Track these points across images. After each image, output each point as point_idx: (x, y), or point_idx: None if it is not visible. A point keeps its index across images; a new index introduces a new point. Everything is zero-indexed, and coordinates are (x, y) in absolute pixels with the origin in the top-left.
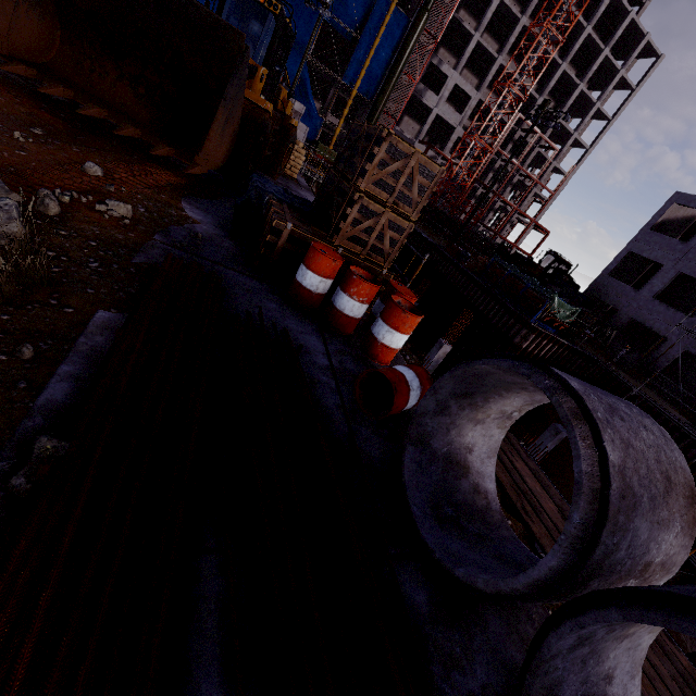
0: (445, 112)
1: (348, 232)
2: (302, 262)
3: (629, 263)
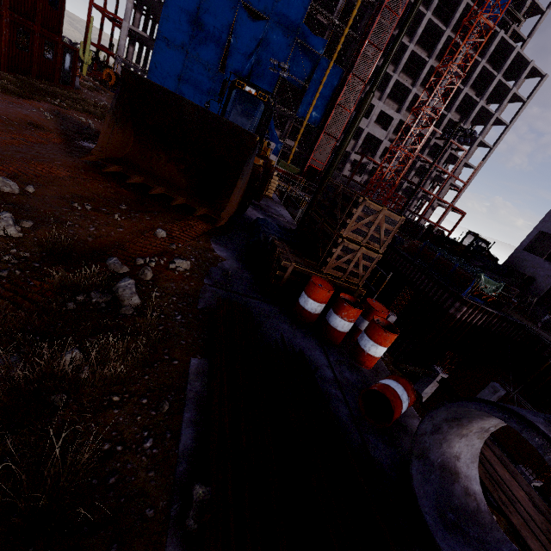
0: (374, 130)
1: (333, 264)
2: (304, 292)
3: (540, 240)
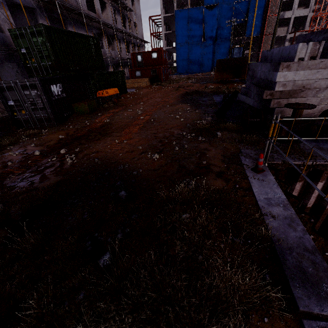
0: (298, 13)
1: None
2: None
3: None
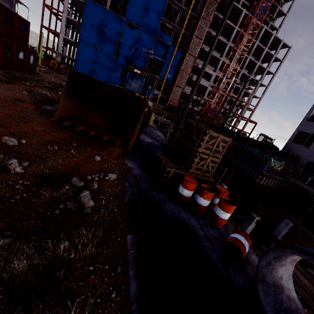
0: (202, 82)
1: (195, 167)
2: (181, 185)
3: (300, 135)
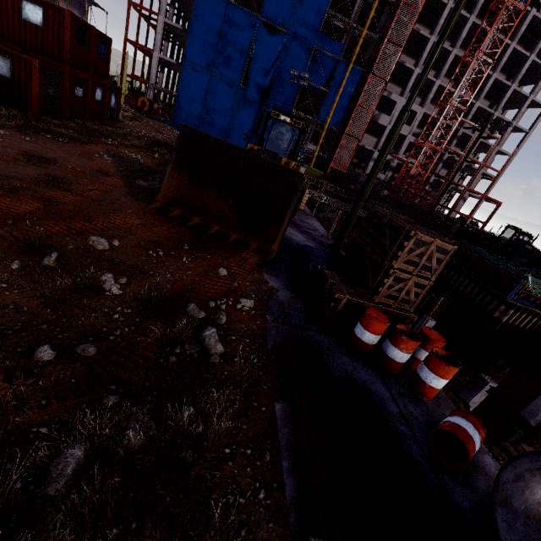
0: None
1: (384, 293)
2: (360, 324)
3: None
